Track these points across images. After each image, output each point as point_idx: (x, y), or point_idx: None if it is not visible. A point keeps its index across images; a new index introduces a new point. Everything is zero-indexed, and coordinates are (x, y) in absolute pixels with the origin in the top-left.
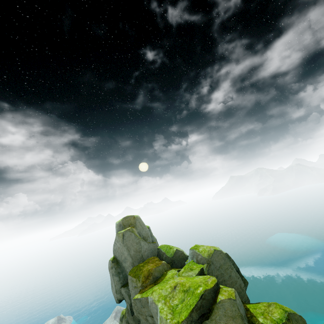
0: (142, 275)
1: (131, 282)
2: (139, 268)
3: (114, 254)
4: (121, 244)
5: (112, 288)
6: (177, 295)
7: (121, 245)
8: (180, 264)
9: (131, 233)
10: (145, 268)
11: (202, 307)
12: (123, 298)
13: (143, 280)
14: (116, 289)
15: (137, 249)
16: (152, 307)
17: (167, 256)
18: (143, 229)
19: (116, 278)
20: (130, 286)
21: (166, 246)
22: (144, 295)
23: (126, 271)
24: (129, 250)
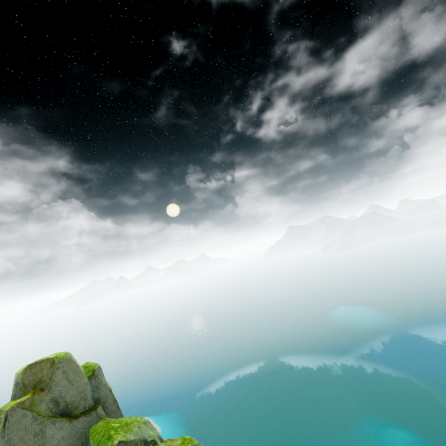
0: None
1: None
2: None
3: None
4: None
5: None
6: None
7: None
8: None
9: (27, 411)
10: None
11: None
12: None
13: None
14: None
15: None
16: None
17: None
18: (72, 385)
19: None
20: None
21: (103, 432)
22: None
23: None
24: None
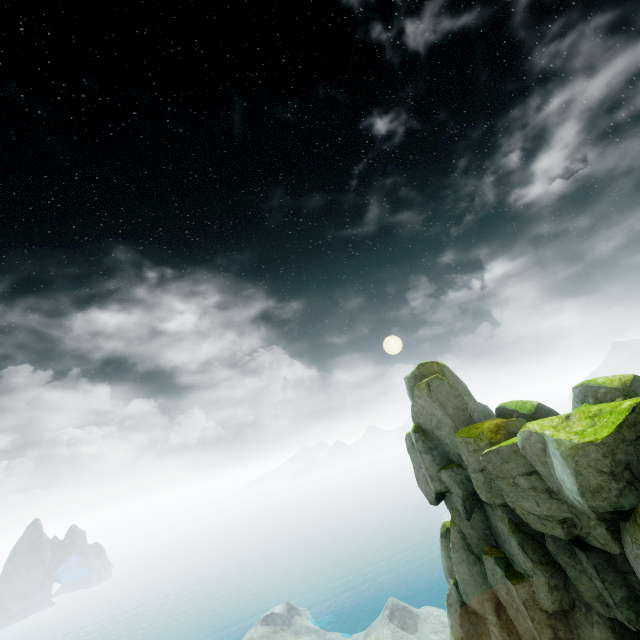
0: (485, 430)
1: (466, 446)
2: (473, 427)
3: (414, 421)
4: (428, 399)
5: (419, 482)
6: (577, 423)
7: (427, 401)
8: None
9: (442, 381)
10: (486, 424)
11: (639, 424)
12: (446, 488)
13: (489, 435)
14: (430, 474)
15: (458, 406)
16: (529, 445)
17: (523, 414)
18: (458, 383)
19: (426, 456)
20: (465, 453)
21: (514, 402)
22: (504, 443)
23: (444, 444)
24: (445, 407)
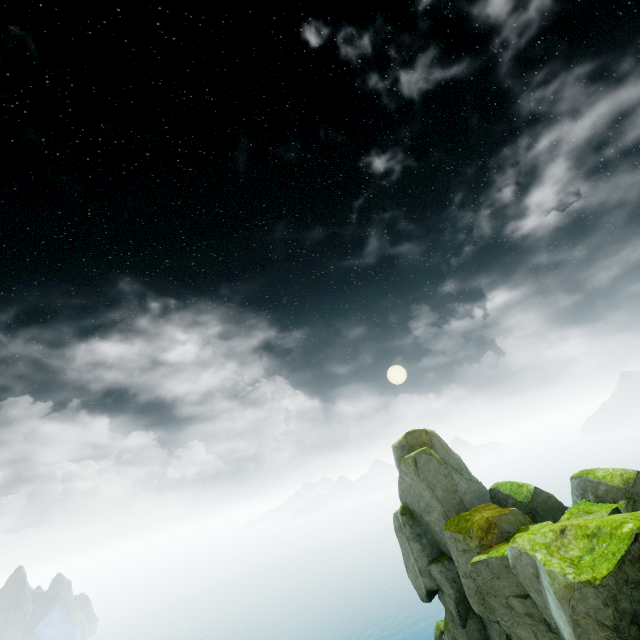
0: (475, 526)
1: (454, 543)
2: (463, 518)
3: (402, 501)
4: (415, 477)
5: (409, 571)
6: (574, 543)
7: (414, 479)
8: (553, 518)
9: (430, 456)
10: (476, 516)
11: None
12: (437, 586)
13: (479, 534)
14: (419, 567)
15: (448, 488)
16: (520, 565)
17: (518, 501)
18: (449, 455)
19: (415, 545)
20: (454, 551)
21: (508, 483)
22: (493, 553)
23: (433, 532)
24: (433, 488)
